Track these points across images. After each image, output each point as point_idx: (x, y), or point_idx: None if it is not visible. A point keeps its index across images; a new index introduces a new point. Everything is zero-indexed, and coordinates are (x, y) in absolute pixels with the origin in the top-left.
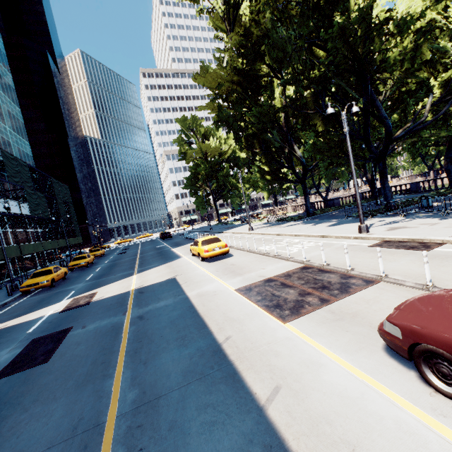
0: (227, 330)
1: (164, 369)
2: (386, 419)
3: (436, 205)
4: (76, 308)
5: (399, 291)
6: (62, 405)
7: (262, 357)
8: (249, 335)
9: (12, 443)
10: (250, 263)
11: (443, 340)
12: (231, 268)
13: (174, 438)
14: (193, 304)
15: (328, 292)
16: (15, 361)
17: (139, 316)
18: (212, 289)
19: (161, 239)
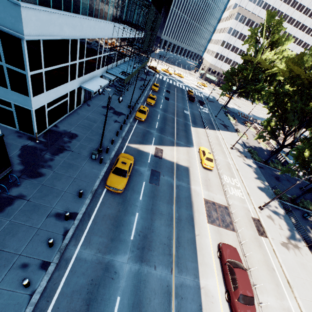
0: (196, 213)
1: (182, 213)
2: (208, 250)
3: (309, 219)
4: (158, 158)
5: (235, 238)
6: (166, 206)
7: (199, 227)
8: (200, 219)
9: (160, 208)
10: (214, 185)
11: (223, 252)
12: (207, 182)
13: (183, 229)
14: (191, 194)
15: (222, 223)
16: (151, 178)
17: (177, 185)
18: (198, 190)
19: (187, 96)
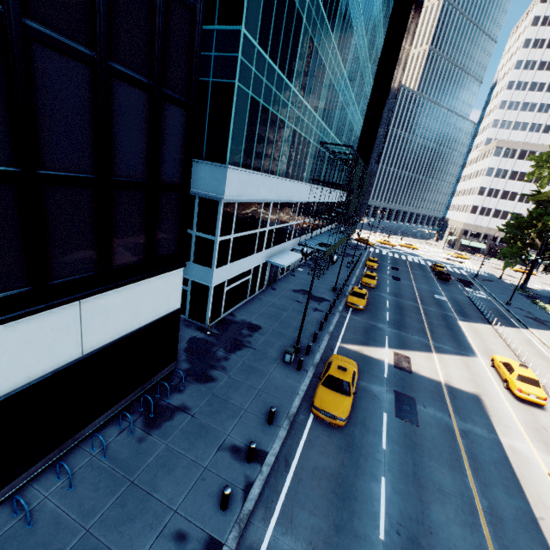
0: (541, 511)
1: (499, 502)
2: None
3: None
4: (404, 371)
5: None
6: (447, 474)
7: None
8: None
9: (435, 477)
10: None
11: None
12: (543, 433)
13: (516, 547)
14: (507, 457)
15: None
16: (397, 408)
17: (463, 430)
18: (523, 451)
19: (433, 274)
